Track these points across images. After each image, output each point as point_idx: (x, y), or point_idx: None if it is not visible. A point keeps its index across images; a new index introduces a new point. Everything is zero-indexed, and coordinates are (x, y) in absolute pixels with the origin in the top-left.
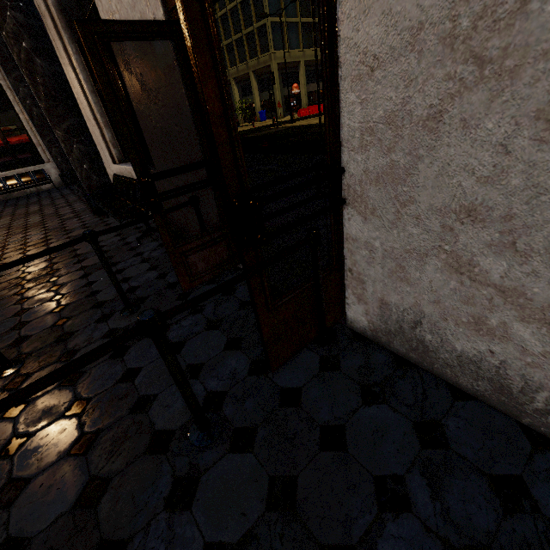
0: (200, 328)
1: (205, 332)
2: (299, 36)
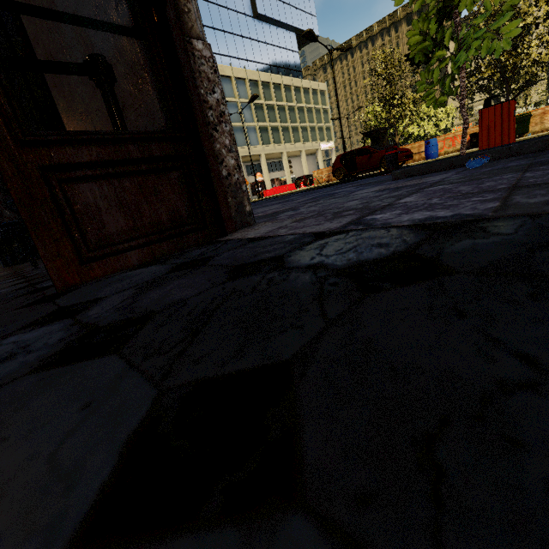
0: (15, 366)
1: (28, 377)
2: (258, 136)
